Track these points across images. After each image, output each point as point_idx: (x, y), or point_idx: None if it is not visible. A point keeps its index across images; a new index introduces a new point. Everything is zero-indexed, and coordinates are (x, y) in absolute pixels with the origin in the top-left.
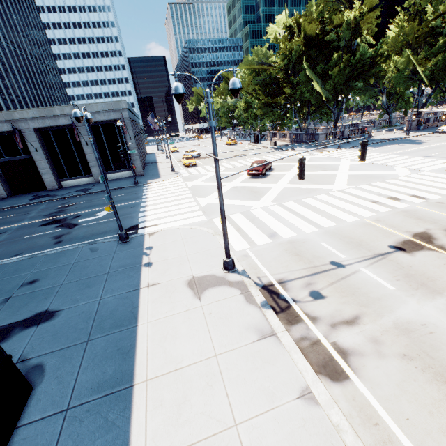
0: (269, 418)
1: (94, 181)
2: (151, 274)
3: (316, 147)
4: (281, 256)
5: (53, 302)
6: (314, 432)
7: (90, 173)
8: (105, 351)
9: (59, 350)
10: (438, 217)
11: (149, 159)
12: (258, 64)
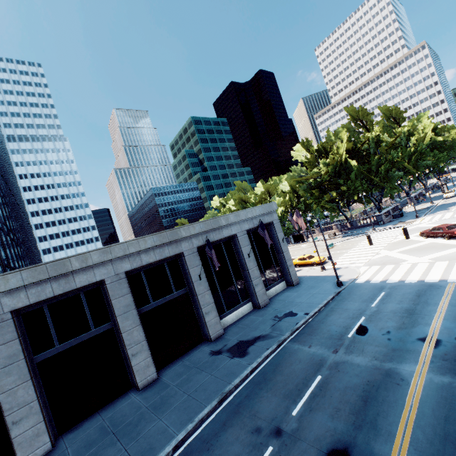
0: None
1: (251, 308)
2: None
3: (390, 223)
4: None
5: None
6: None
7: (246, 298)
8: None
9: None
10: None
11: None
12: (299, 176)
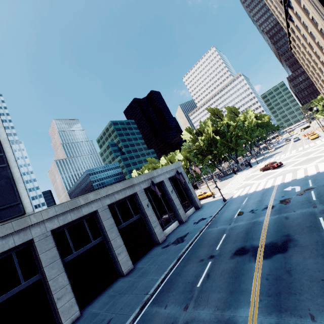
0: None
1: (178, 224)
2: None
3: (244, 169)
4: None
5: None
6: None
7: (174, 218)
8: None
9: None
10: None
11: None
12: (188, 149)
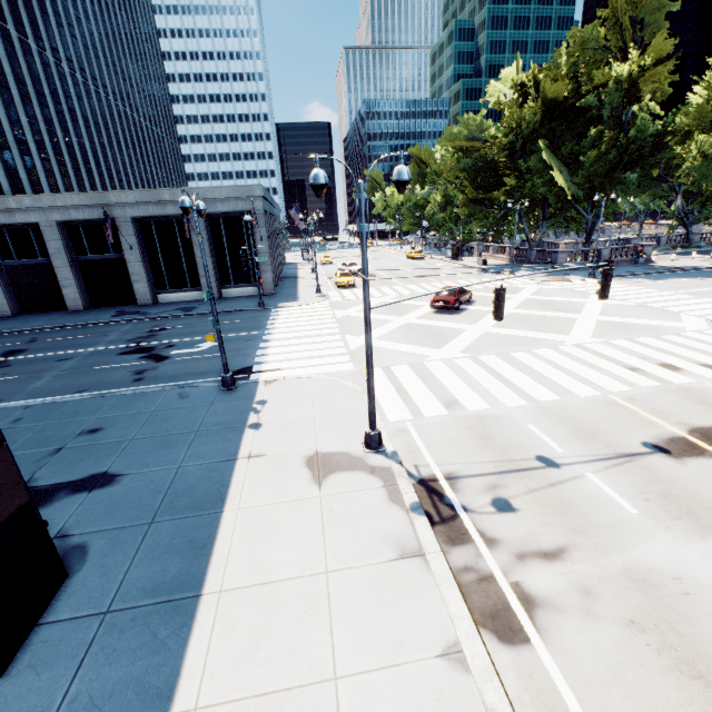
0: (387, 678)
1: (203, 297)
2: (257, 441)
3: (552, 272)
4: (459, 437)
5: (116, 462)
6: (453, 711)
7: (199, 286)
8: (172, 541)
9: (111, 530)
10: None
11: (287, 271)
12: (468, 140)
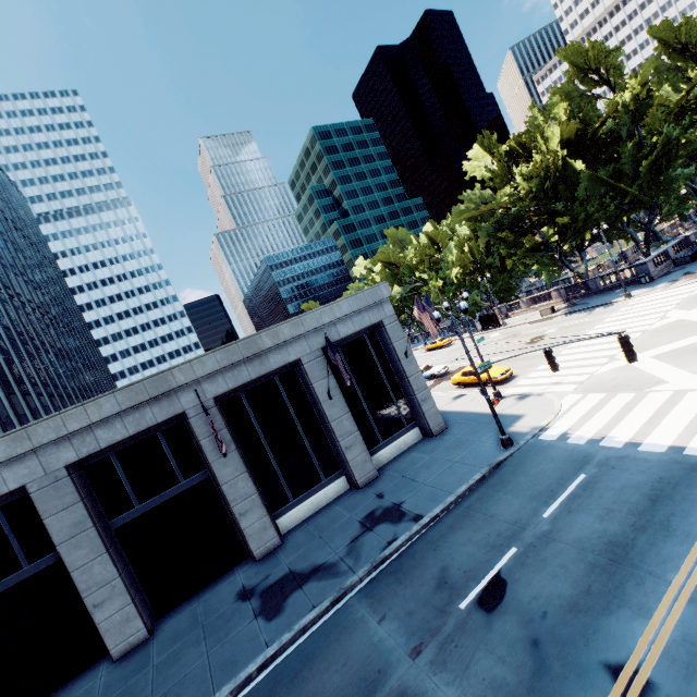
0: None
1: (346, 486)
2: None
3: (663, 279)
4: None
5: None
6: None
7: (335, 470)
8: None
9: None
10: None
11: None
12: (477, 209)
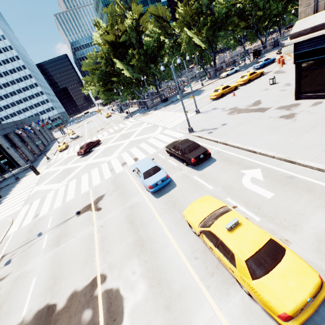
0: None
1: None
2: None
3: (146, 111)
4: (23, 234)
5: None
6: None
7: None
8: None
9: None
10: (123, 178)
11: (49, 146)
12: (94, 64)
